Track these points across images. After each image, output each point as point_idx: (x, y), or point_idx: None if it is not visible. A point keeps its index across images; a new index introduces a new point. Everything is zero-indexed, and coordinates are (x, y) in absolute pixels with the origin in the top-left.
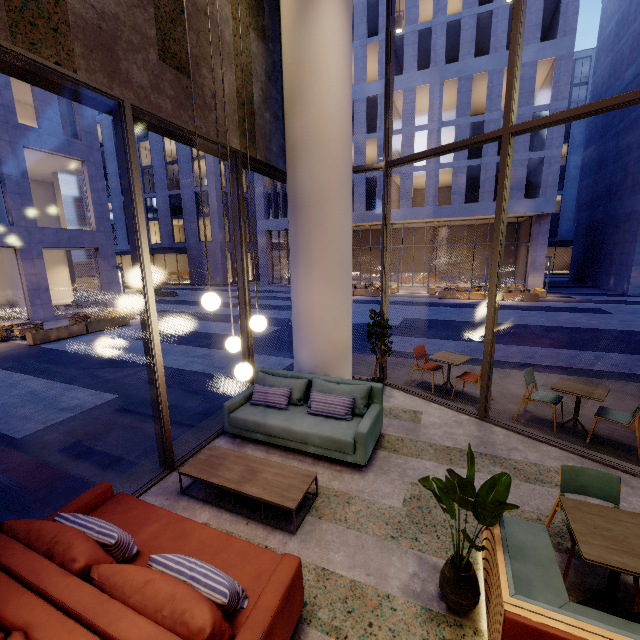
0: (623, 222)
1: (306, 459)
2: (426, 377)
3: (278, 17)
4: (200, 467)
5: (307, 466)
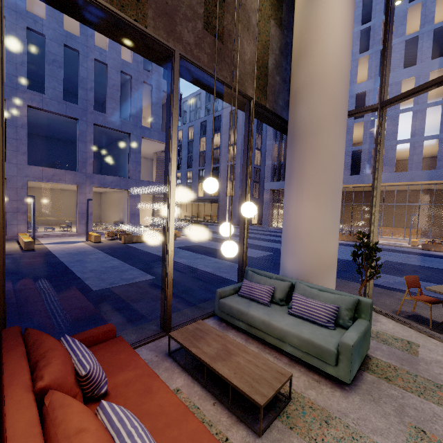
0: None
1: (282, 357)
2: (418, 311)
3: (293, 14)
4: (185, 335)
5: (282, 365)
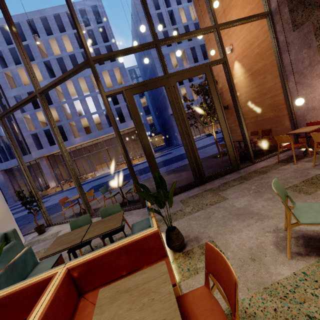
0: (168, 120)
1: None
2: (77, 211)
3: None
4: None
5: None
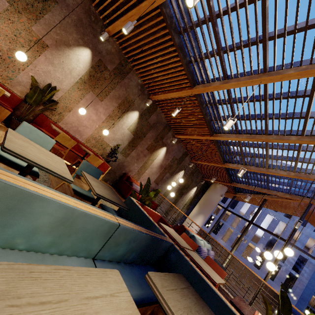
0: None
1: None
2: None
3: (194, 205)
4: None
5: None
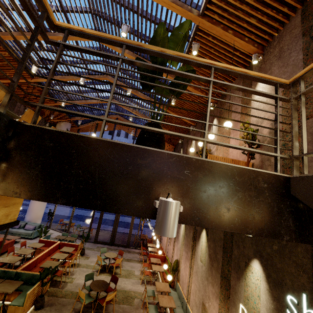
0: None
1: (19, 238)
2: (62, 228)
3: None
4: None
5: (19, 239)
